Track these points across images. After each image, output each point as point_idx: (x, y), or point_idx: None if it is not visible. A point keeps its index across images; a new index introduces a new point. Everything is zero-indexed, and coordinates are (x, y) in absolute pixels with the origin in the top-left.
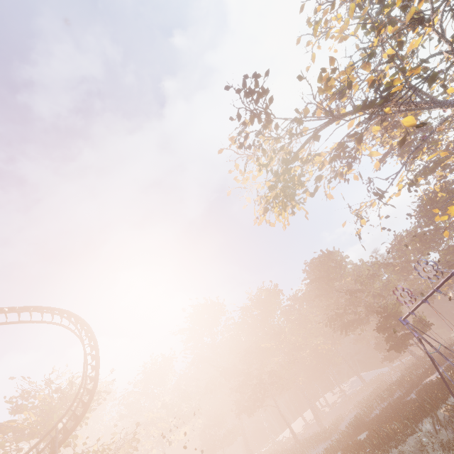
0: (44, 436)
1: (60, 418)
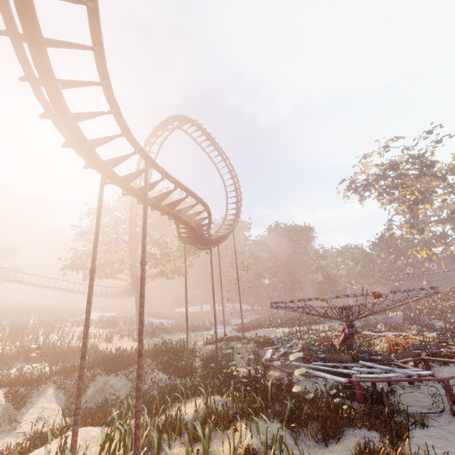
0: (232, 228)
1: (234, 225)
